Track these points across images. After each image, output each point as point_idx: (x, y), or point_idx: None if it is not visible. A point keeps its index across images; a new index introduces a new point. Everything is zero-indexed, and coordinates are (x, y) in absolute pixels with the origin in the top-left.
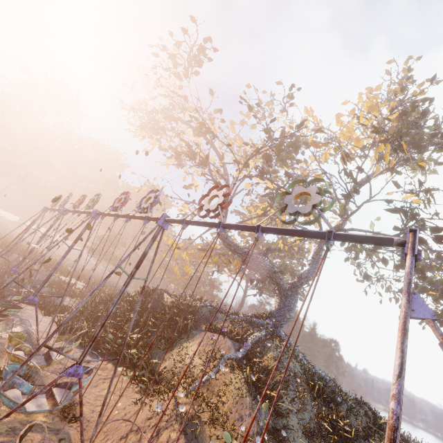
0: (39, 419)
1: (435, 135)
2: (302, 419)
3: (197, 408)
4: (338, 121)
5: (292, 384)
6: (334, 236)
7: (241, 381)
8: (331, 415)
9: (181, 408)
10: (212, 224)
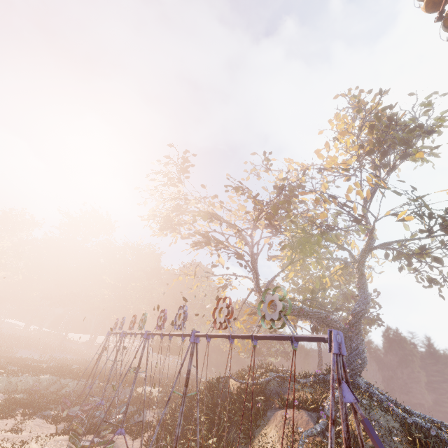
0: None
1: (413, 129)
2: None
3: None
4: (319, 156)
5: (390, 446)
6: (295, 339)
7: None
8: None
9: None
10: (225, 336)
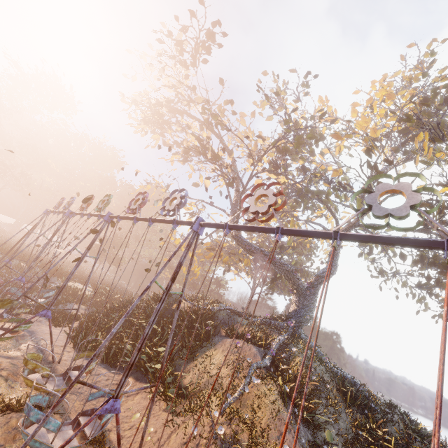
0: None
1: None
2: (338, 429)
3: (235, 427)
4: (354, 111)
5: (322, 391)
6: None
7: (274, 392)
8: (368, 423)
9: (219, 430)
10: (267, 229)
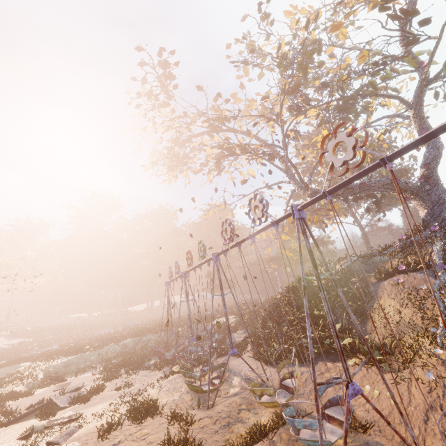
0: (341, 443)
1: None
2: None
3: None
4: None
5: None
6: None
7: None
8: None
9: None
10: (370, 169)
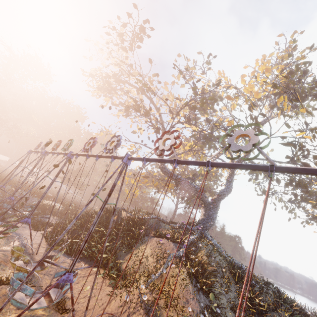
0: (39, 313)
1: (313, 88)
2: (228, 298)
3: (155, 296)
4: (243, 80)
5: (219, 273)
6: (276, 169)
7: (184, 273)
8: (249, 294)
9: (144, 297)
10: (168, 161)
